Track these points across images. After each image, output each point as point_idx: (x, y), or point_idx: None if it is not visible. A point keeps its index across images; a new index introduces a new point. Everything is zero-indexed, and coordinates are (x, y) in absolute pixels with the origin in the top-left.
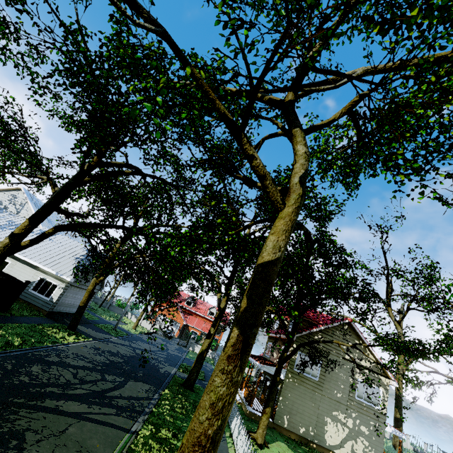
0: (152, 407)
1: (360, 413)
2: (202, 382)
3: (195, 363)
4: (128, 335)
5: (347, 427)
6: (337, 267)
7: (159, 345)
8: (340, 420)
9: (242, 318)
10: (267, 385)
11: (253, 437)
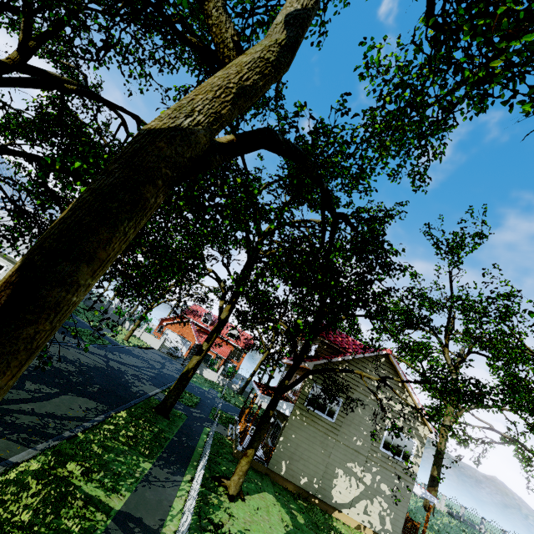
0: (79, 431)
1: (383, 467)
2: (190, 409)
3: (176, 384)
4: (112, 344)
5: (363, 483)
6: (372, 264)
7: (153, 362)
8: (355, 474)
9: (43, 237)
10: (271, 421)
11: (225, 484)
